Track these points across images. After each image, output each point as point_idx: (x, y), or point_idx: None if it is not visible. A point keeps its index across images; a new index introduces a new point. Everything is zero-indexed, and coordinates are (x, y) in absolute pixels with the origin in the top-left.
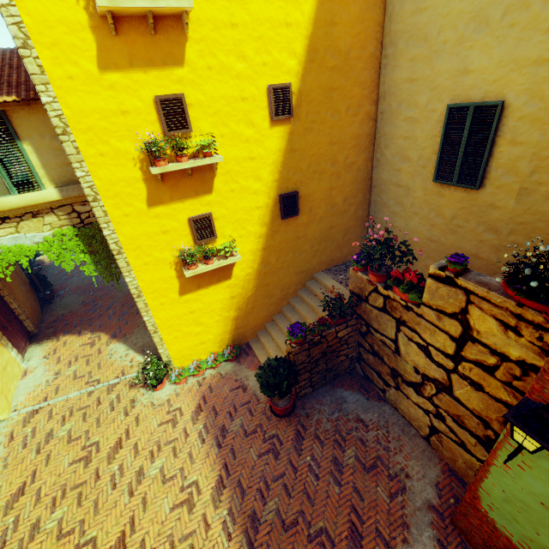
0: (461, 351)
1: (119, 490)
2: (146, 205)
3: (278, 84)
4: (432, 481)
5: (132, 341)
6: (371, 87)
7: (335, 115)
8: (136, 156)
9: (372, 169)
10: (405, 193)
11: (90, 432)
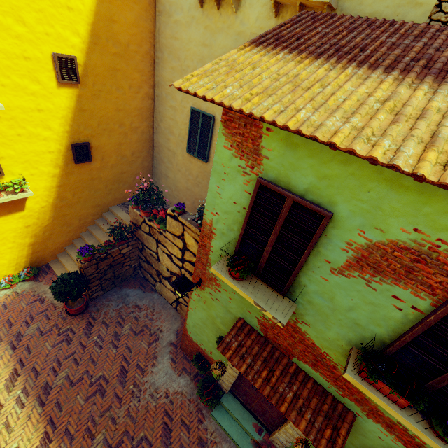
0: (184, 256)
1: None
2: None
3: (63, 54)
4: (175, 330)
5: None
6: (148, 75)
7: (120, 89)
8: None
9: (153, 134)
10: (173, 156)
11: None
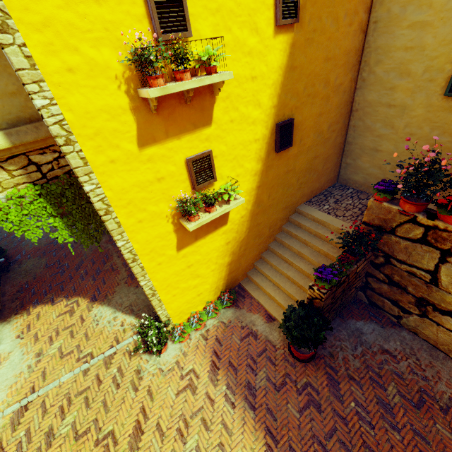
0: None
1: None
2: (136, 145)
3: None
4: None
5: (116, 302)
6: None
7: (334, 23)
8: (120, 73)
9: (355, 91)
10: (398, 113)
11: (99, 421)
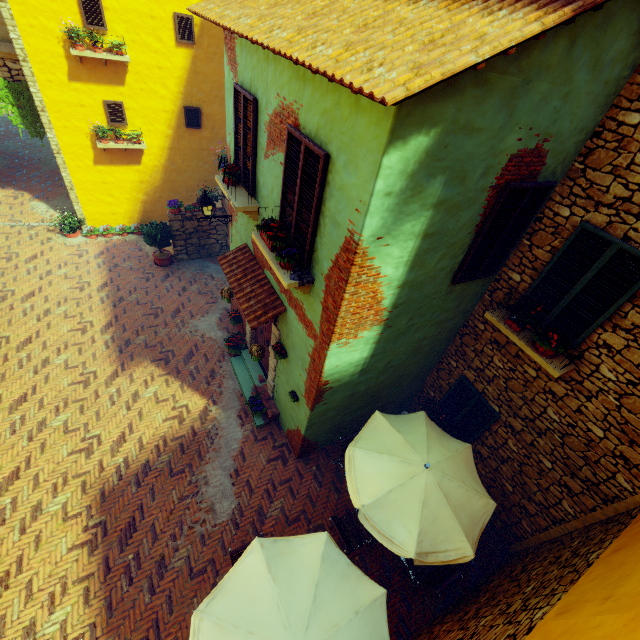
0: None
1: (33, 276)
2: (67, 78)
3: (182, 14)
4: None
5: (54, 204)
6: None
7: None
8: (60, 36)
9: None
10: None
11: (12, 247)
